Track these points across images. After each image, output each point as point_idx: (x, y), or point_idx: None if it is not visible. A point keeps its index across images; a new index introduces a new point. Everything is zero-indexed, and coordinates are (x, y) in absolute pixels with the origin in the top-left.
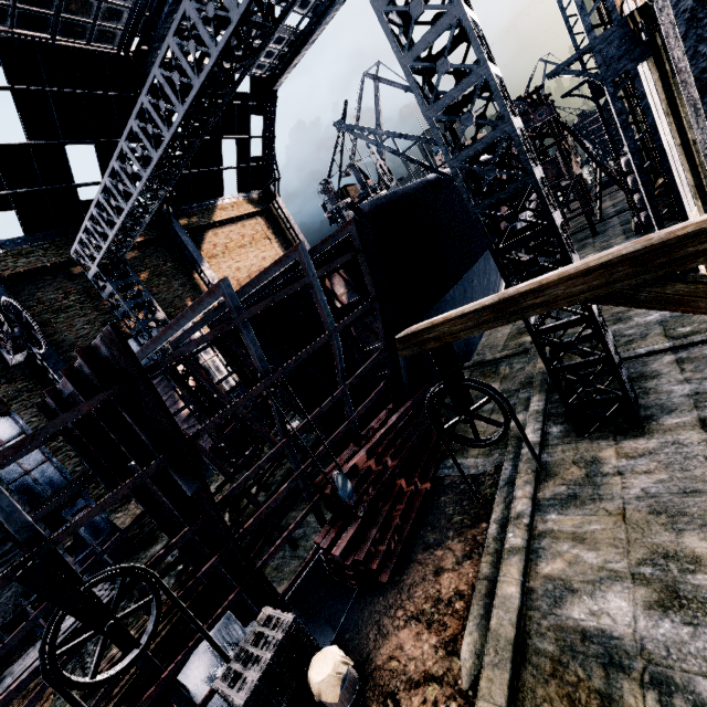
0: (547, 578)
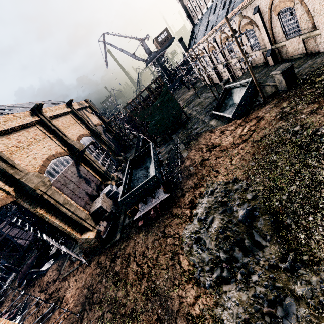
0: None
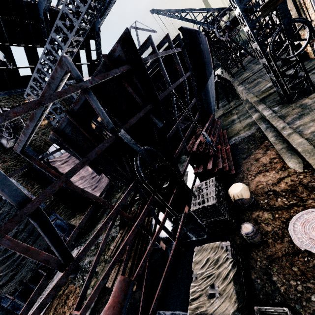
0: (311, 133)
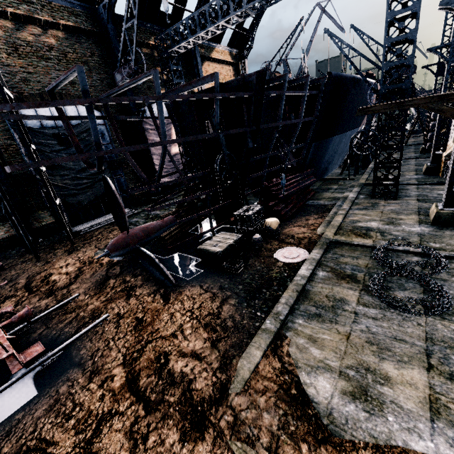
0: (351, 220)
